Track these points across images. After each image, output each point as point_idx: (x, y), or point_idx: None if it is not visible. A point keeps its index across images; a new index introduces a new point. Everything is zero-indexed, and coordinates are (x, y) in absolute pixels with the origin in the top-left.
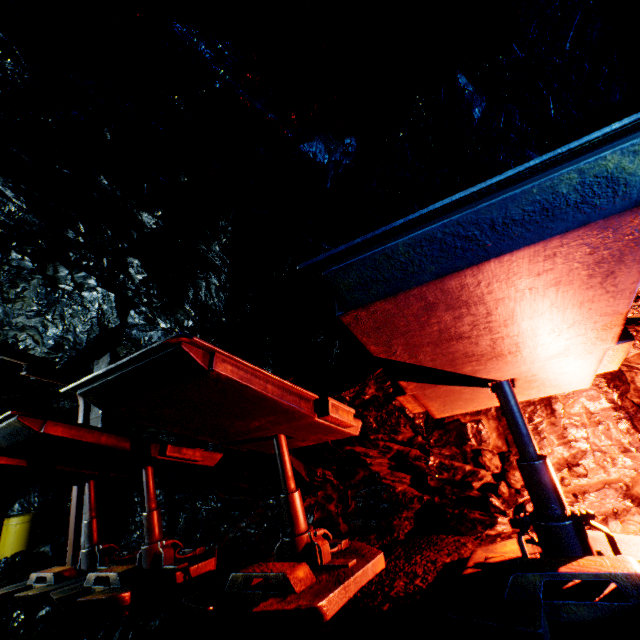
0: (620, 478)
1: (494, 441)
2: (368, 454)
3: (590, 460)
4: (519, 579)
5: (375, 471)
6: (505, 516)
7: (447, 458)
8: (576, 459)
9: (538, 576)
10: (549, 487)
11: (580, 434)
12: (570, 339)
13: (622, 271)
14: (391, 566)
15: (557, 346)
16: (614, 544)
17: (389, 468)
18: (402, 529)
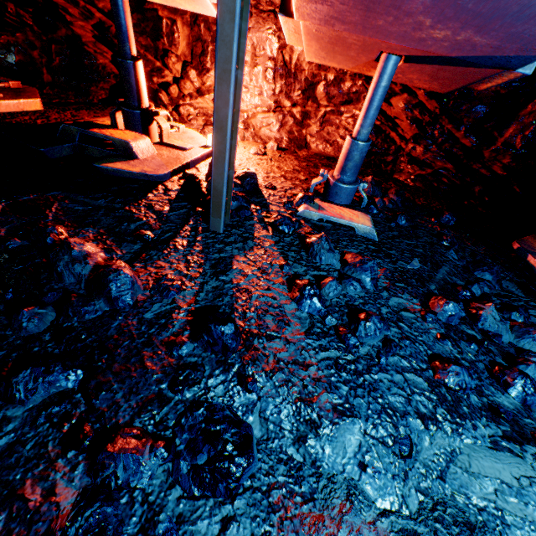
0: (248, 111)
1: (183, 49)
2: (68, 11)
3: None
4: (66, 129)
5: (78, 35)
6: (167, 110)
7: (143, 49)
8: None
9: (77, 130)
10: (131, 85)
11: None
12: None
13: None
14: (44, 111)
15: None
16: (162, 133)
17: (95, 38)
18: (98, 96)
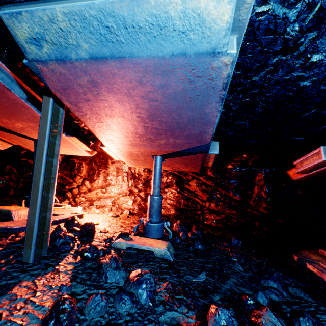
0: (115, 196)
1: (84, 173)
2: None
3: (109, 188)
4: None
5: None
6: (69, 200)
7: (65, 175)
8: (106, 186)
9: None
10: None
11: (111, 178)
12: (37, 125)
13: (8, 93)
14: None
15: (35, 127)
16: None
17: None
18: None
